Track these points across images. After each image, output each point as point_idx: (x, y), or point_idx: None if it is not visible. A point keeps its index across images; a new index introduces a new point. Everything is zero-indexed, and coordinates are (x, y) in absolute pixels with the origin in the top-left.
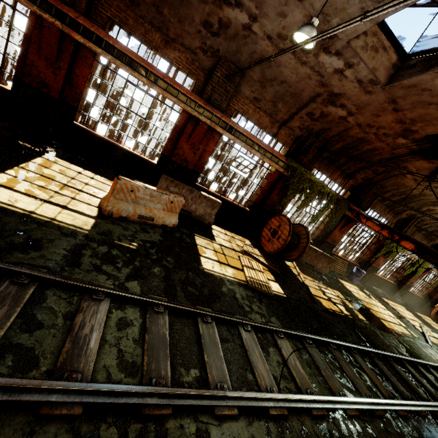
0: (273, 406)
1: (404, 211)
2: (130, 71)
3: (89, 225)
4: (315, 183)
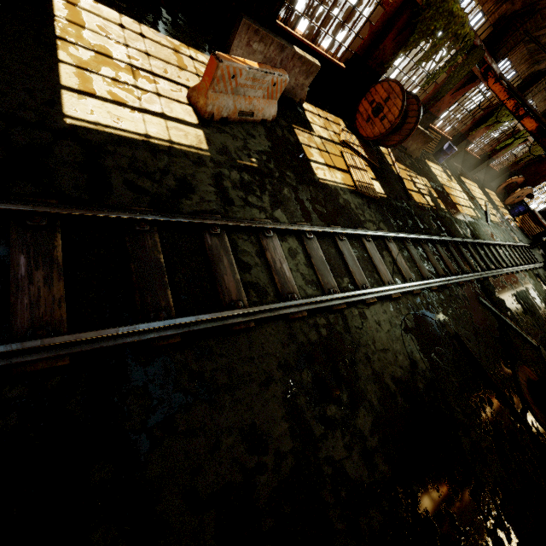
0: (394, 293)
1: None
2: None
3: (203, 142)
4: (455, 19)
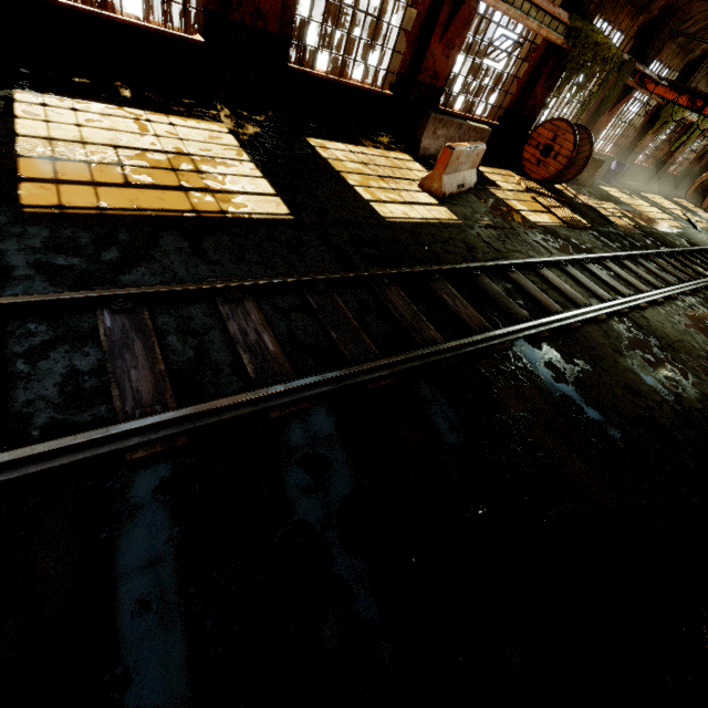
0: (657, 298)
1: (701, 46)
2: None
3: (451, 215)
4: (601, 47)
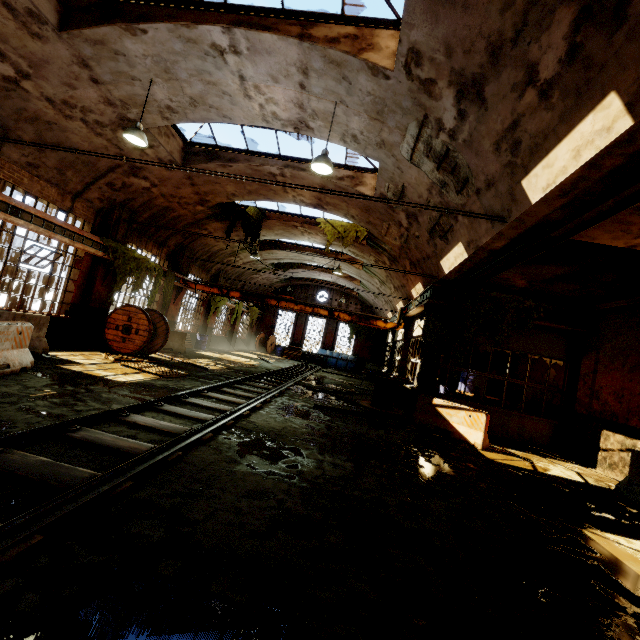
0: (256, 405)
1: (213, 267)
2: None
3: None
4: (141, 260)
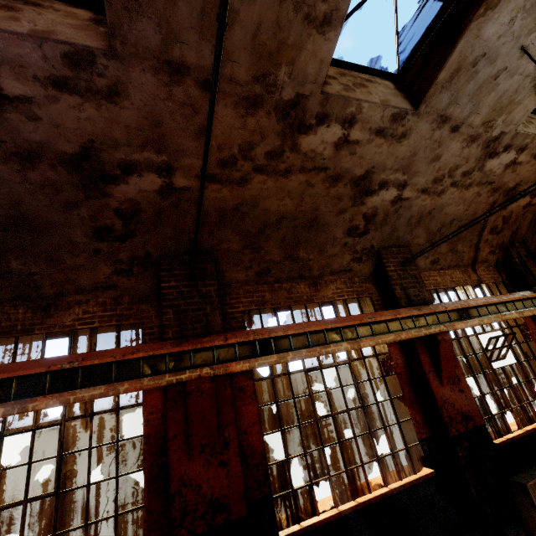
0: None
1: None
2: (323, 350)
3: None
4: None
